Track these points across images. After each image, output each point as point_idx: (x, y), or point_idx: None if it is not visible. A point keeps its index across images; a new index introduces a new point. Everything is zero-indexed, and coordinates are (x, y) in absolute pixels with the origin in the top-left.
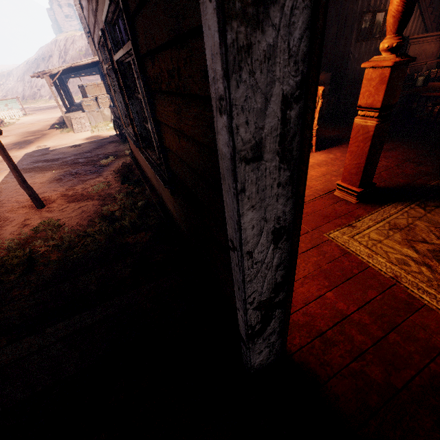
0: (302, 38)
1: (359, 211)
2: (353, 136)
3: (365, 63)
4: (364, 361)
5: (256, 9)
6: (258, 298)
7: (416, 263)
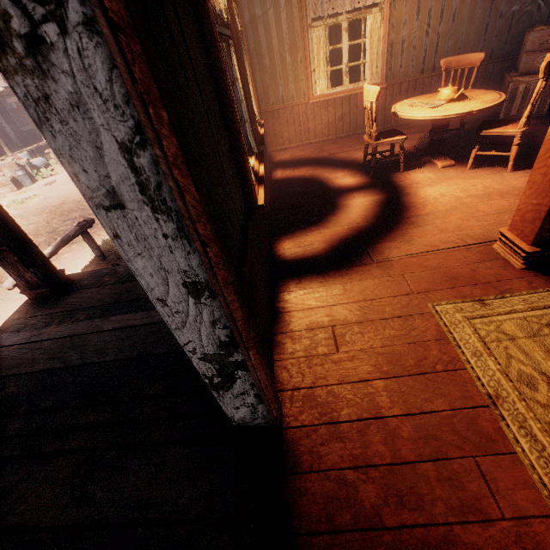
0: (111, 79)
1: (517, 283)
2: (541, 156)
3: None
4: (364, 475)
5: (36, 60)
6: (201, 349)
7: None
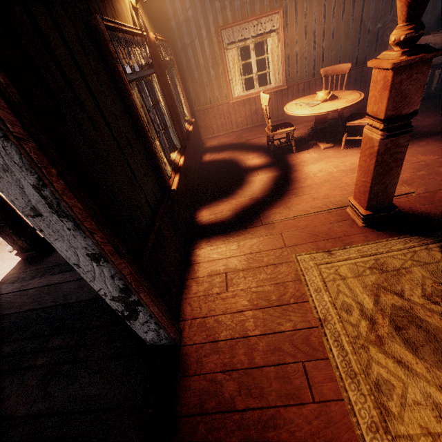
0: (22, 158)
1: (357, 237)
2: (362, 148)
3: (369, 61)
4: (228, 376)
5: None
6: (110, 293)
7: (362, 315)
